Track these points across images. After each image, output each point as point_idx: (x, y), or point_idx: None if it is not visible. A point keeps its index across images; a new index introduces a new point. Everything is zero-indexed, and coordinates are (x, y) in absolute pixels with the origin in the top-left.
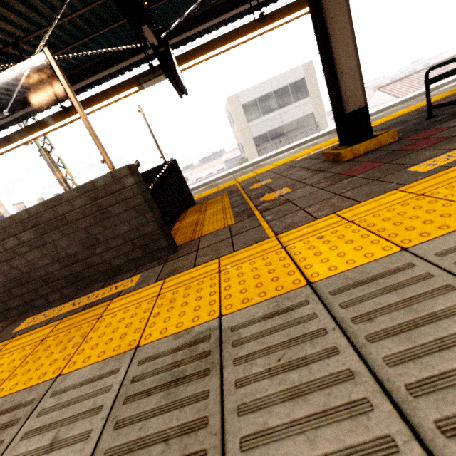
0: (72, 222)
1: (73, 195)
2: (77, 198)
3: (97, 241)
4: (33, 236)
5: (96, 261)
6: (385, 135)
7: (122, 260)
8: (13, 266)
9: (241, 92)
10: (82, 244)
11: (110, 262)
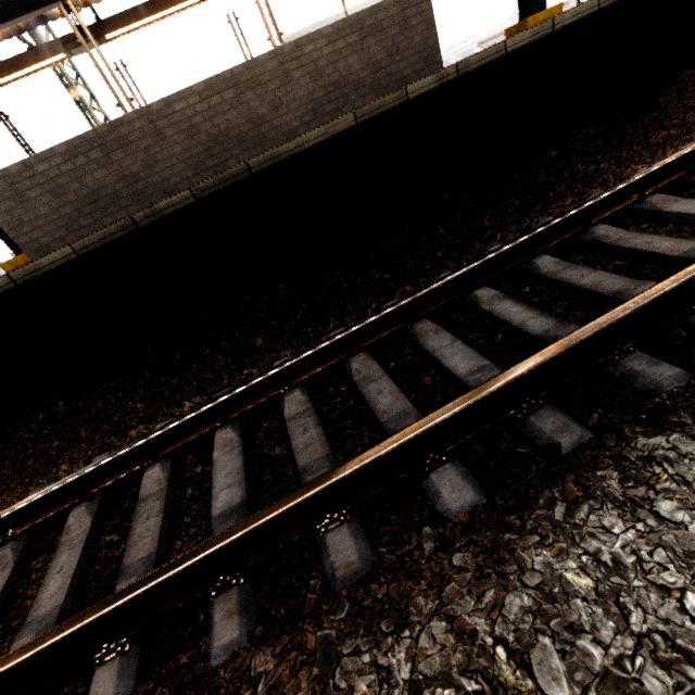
0: (384, 30)
1: (390, 4)
2: (391, 7)
3: (398, 50)
4: (356, 40)
5: (393, 70)
6: (555, 7)
7: (410, 71)
8: (337, 69)
9: (305, 29)
10: (387, 52)
11: (402, 72)
